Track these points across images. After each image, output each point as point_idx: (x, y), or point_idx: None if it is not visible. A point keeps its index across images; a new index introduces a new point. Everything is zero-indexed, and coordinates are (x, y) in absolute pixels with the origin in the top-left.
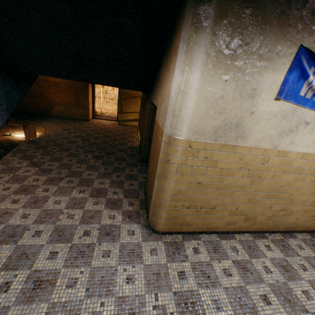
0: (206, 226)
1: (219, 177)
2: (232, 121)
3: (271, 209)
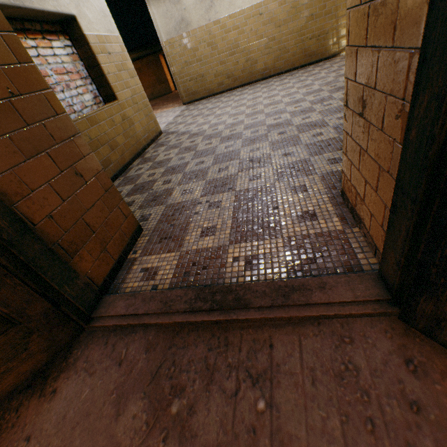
0: (207, 91)
1: (193, 55)
2: (179, 19)
3: (239, 64)
